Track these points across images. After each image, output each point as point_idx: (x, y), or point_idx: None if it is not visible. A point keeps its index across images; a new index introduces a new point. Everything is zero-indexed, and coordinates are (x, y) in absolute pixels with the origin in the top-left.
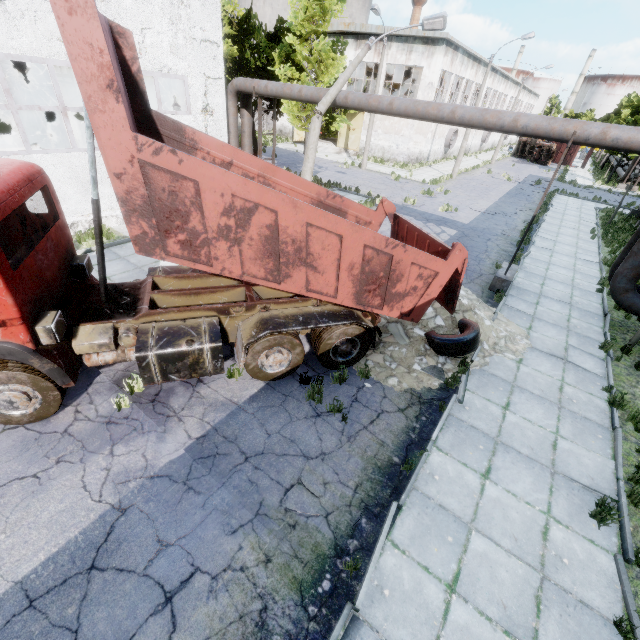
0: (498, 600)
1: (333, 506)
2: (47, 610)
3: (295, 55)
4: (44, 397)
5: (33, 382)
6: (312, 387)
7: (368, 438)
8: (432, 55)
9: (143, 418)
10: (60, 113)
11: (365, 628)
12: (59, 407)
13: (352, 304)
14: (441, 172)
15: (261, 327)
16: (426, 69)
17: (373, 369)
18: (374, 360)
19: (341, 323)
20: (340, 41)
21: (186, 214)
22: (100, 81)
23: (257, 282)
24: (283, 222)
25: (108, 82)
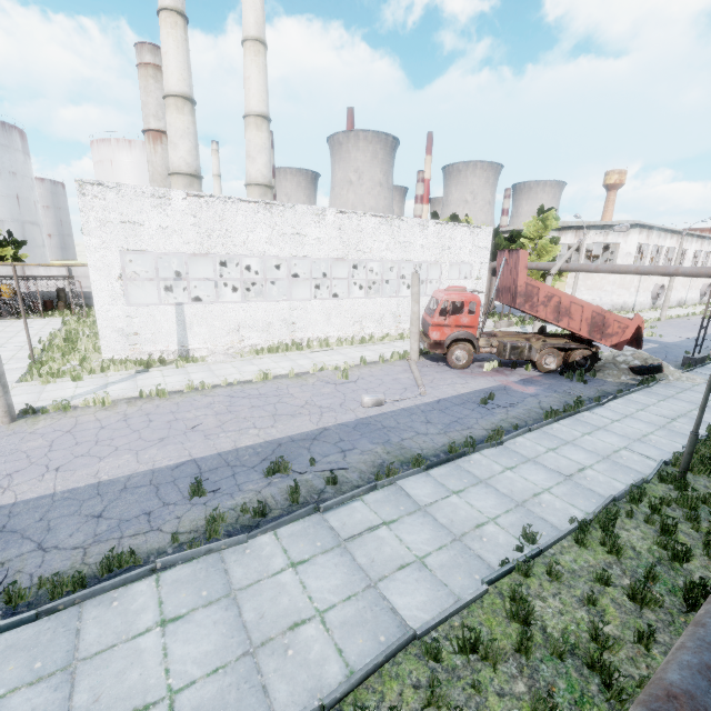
0: (660, 414)
1: (585, 395)
2: (498, 392)
3: (524, 247)
4: (468, 358)
5: (468, 351)
6: (568, 371)
7: (598, 388)
8: (627, 235)
9: (497, 374)
10: (384, 285)
11: (604, 407)
12: (469, 364)
13: (586, 336)
14: (648, 317)
15: (545, 345)
16: (623, 244)
17: (597, 376)
18: (597, 374)
19: (581, 347)
20: (555, 238)
21: (533, 297)
22: (524, 266)
23: (550, 321)
24: (562, 301)
25: (525, 266)
